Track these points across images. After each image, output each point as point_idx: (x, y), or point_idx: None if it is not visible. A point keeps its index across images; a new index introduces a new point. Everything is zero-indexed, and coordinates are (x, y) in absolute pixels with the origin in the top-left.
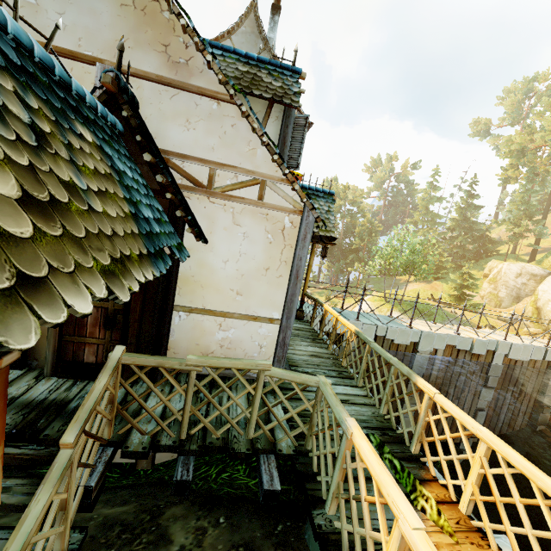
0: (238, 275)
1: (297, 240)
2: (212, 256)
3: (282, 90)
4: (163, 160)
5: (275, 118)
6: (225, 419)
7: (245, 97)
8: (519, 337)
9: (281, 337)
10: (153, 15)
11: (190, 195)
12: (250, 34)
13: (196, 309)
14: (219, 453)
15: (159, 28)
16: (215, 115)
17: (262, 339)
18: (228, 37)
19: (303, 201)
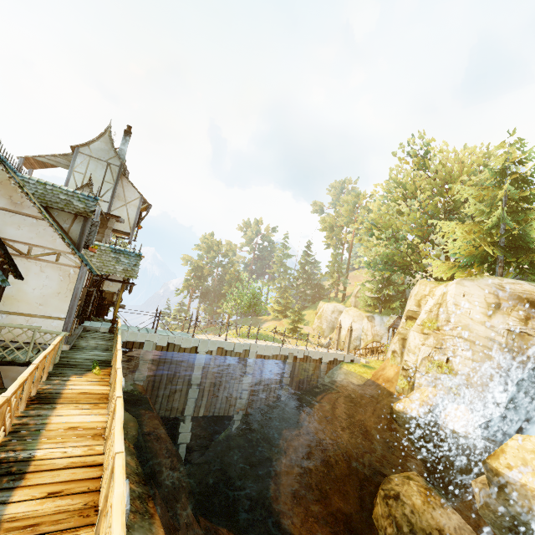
0: (41, 295)
1: (77, 280)
2: (26, 286)
3: (84, 209)
4: (1, 243)
5: (79, 221)
6: (17, 357)
7: (49, 220)
8: (272, 343)
9: (65, 327)
10: (6, 185)
11: (17, 258)
12: (104, 147)
13: (13, 312)
14: (9, 364)
15: (8, 190)
16: (35, 225)
17: (54, 328)
18: (87, 146)
19: (80, 263)
